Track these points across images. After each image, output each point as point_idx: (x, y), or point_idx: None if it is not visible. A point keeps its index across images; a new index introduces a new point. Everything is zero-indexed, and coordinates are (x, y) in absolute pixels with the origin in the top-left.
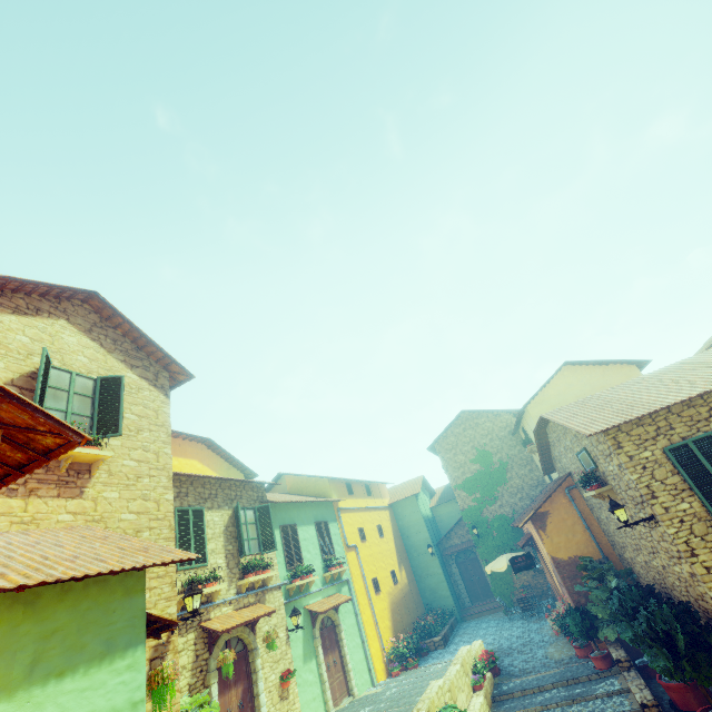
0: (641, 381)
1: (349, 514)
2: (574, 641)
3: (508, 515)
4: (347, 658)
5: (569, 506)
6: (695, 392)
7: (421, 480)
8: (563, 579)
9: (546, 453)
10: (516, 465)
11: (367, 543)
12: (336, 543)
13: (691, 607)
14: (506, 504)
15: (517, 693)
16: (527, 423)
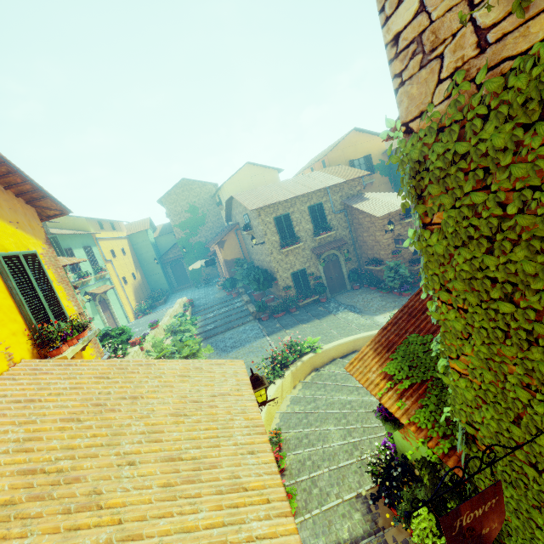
0: (275, 185)
1: (104, 242)
2: (227, 290)
3: (204, 242)
4: (115, 313)
5: (235, 238)
6: (289, 197)
7: (149, 220)
8: (227, 267)
9: (230, 212)
10: (211, 215)
11: (117, 259)
12: (99, 259)
13: (267, 270)
14: (203, 236)
15: (202, 310)
16: (222, 193)
